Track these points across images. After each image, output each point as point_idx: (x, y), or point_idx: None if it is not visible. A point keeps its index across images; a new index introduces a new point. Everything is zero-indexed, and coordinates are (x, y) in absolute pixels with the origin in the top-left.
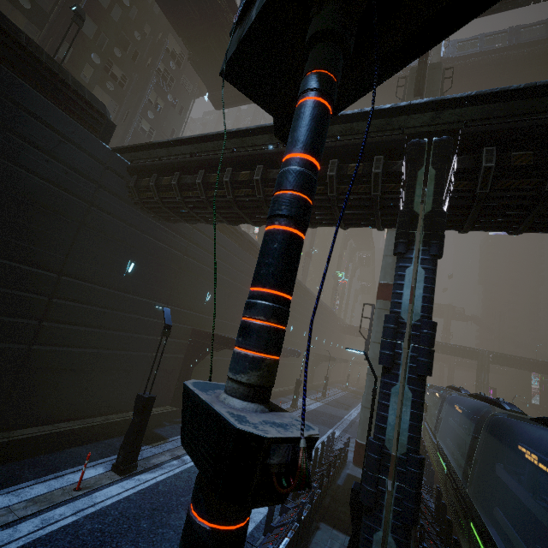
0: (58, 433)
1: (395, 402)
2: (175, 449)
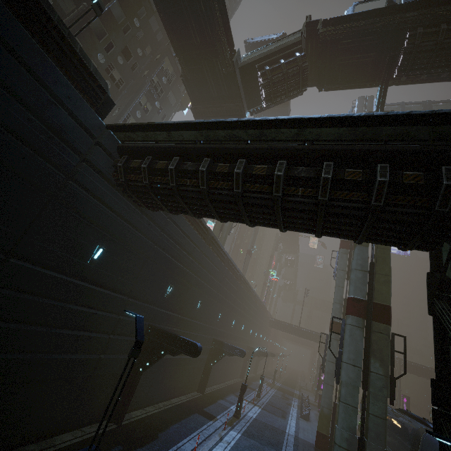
0: None
1: None
2: None
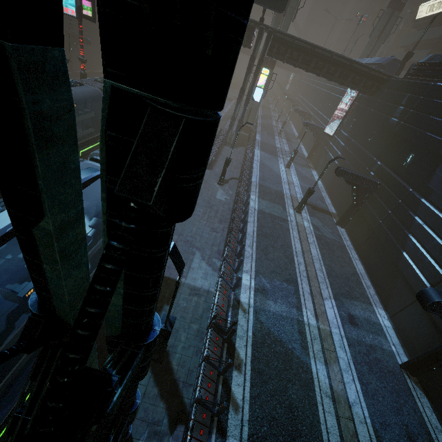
0: None
1: None
2: None
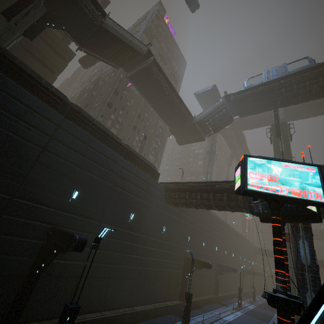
0: (148, 310)
1: (309, 300)
2: (196, 323)
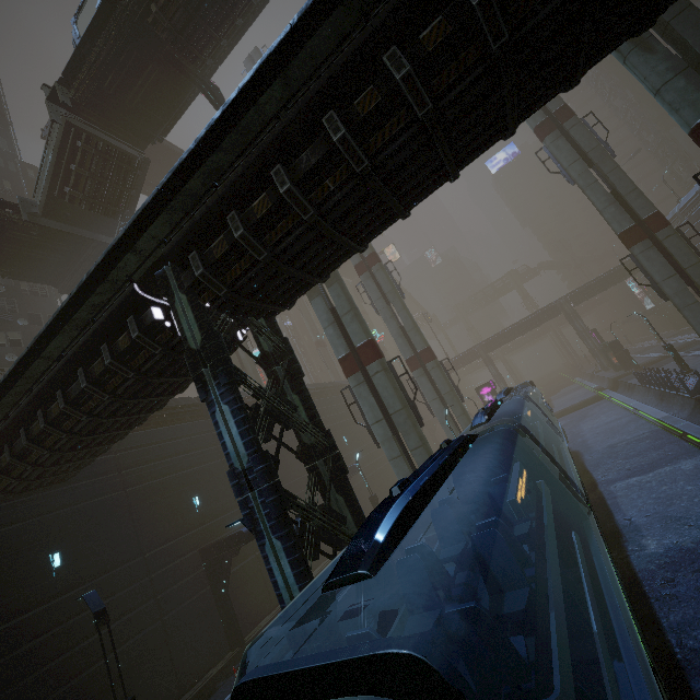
0: None
1: (274, 561)
2: None
